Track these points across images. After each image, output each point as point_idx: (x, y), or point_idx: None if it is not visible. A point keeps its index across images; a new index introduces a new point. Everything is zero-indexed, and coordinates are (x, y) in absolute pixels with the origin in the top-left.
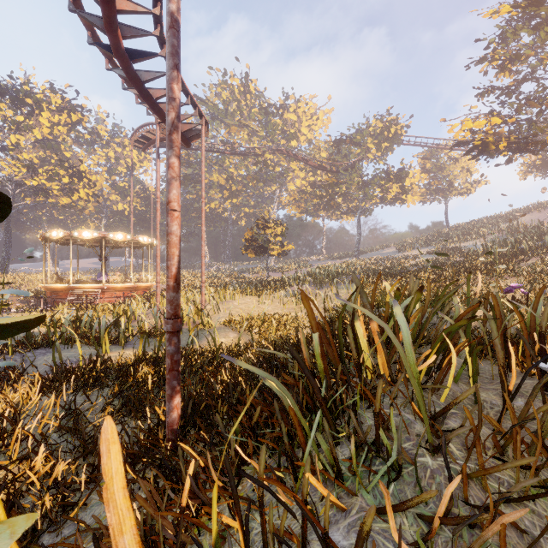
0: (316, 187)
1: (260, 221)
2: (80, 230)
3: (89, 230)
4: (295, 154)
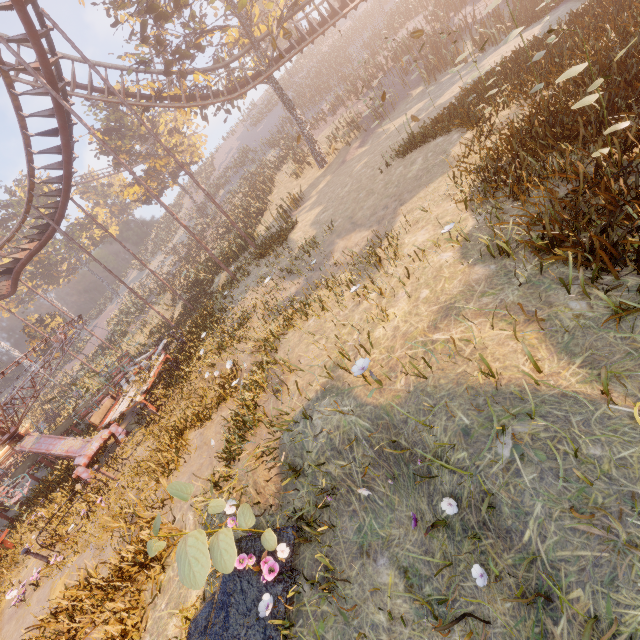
0: None
1: (27, 329)
2: None
3: None
4: None
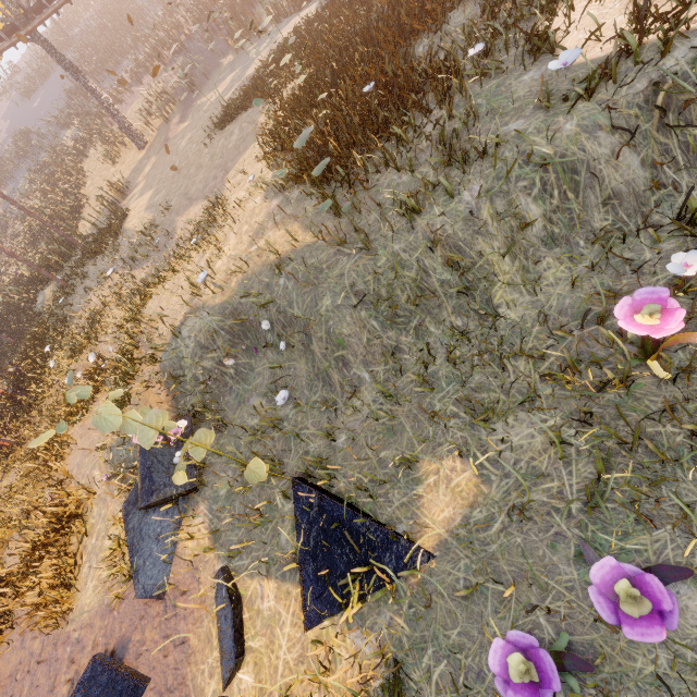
0: None
1: None
2: None
3: None
4: None
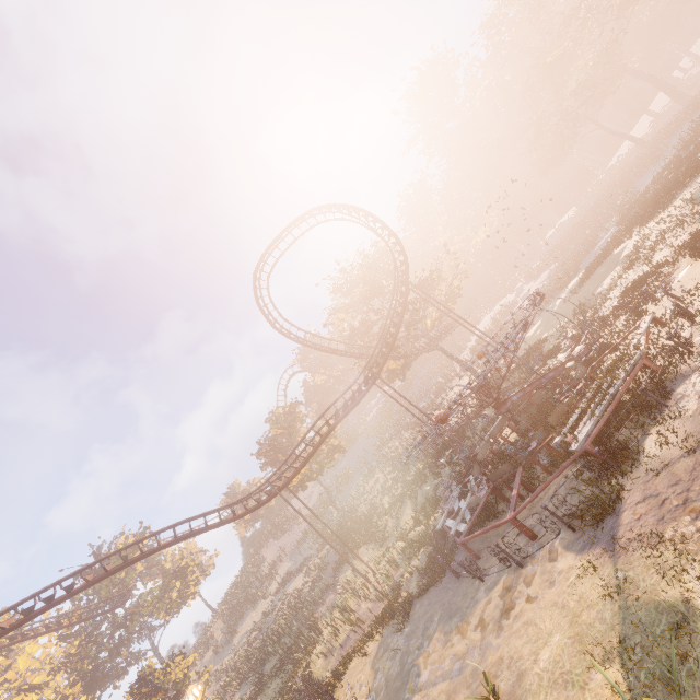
0: (33, 687)
1: (132, 692)
2: (188, 693)
3: (192, 686)
4: (22, 633)
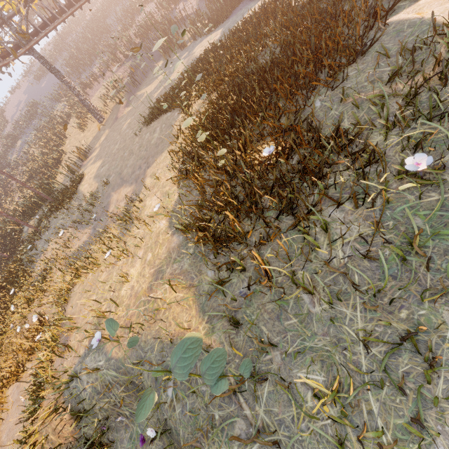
0: None
1: None
2: None
3: None
4: None
